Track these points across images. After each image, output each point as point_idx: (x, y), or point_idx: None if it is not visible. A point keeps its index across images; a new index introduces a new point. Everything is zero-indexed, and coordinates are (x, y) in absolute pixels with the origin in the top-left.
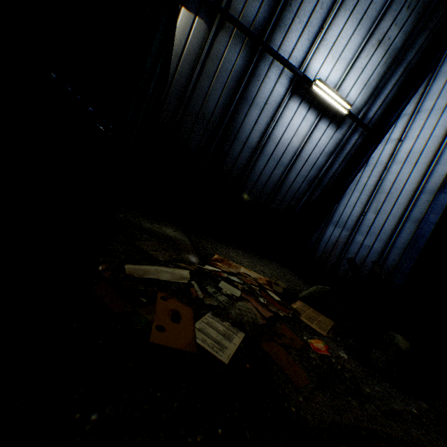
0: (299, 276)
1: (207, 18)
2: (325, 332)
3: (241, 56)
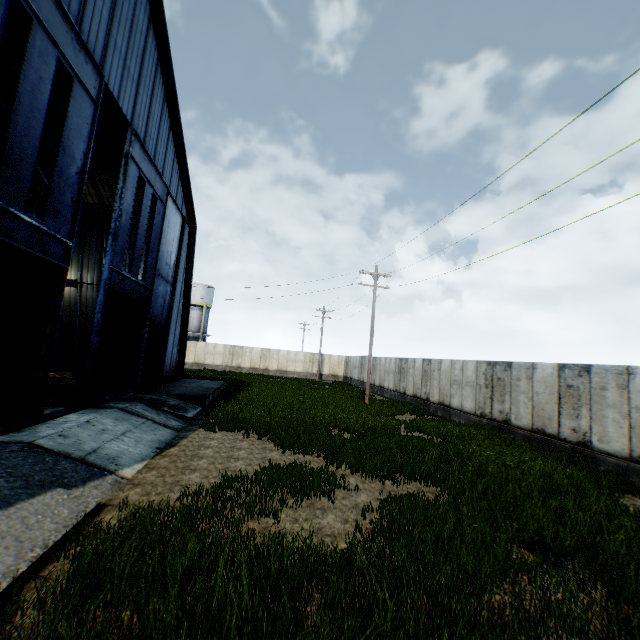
0: None
1: (76, 286)
2: None
3: (96, 292)
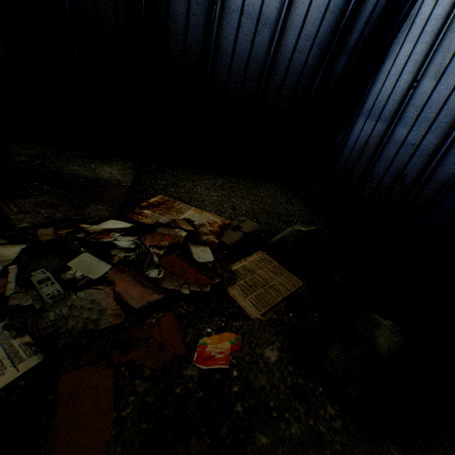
0: (305, 202)
1: None
2: (267, 308)
3: None
